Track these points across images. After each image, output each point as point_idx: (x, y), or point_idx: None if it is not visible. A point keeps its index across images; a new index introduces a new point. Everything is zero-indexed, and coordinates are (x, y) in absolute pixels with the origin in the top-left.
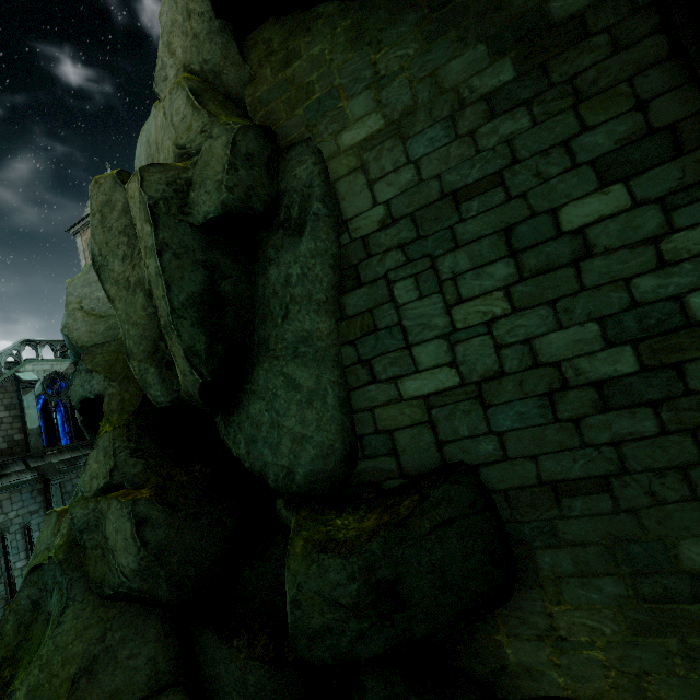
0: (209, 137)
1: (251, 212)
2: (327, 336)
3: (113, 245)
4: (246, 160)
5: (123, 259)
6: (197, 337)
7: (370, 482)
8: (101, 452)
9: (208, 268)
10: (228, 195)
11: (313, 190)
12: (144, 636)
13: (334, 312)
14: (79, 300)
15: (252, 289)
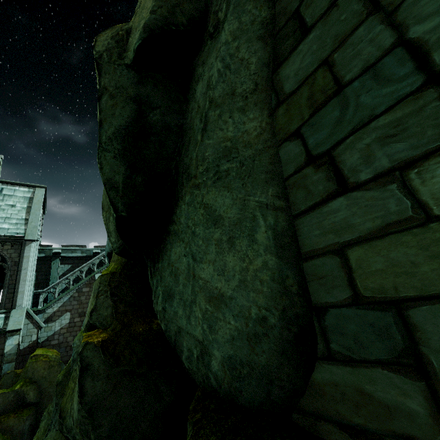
0: None
1: (173, 28)
2: (256, 138)
3: None
4: None
5: None
6: (117, 169)
7: (346, 423)
8: (93, 293)
9: (138, 102)
10: (150, 16)
11: None
12: None
13: (266, 100)
14: None
15: (181, 118)
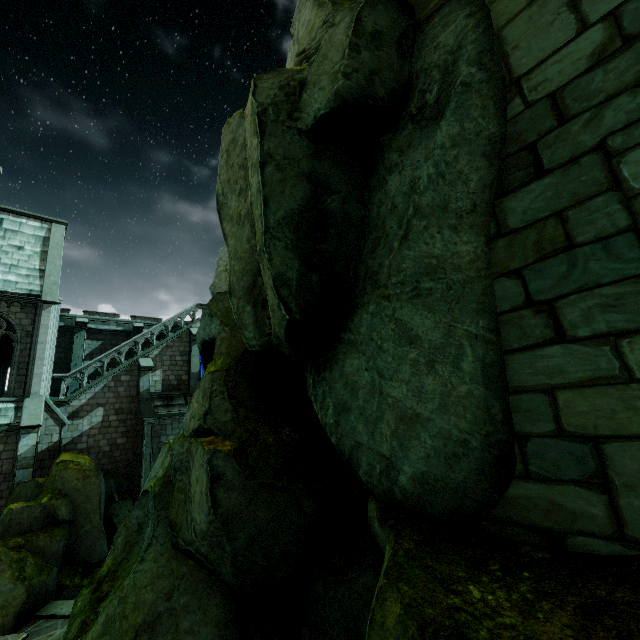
0: (330, 26)
1: (370, 102)
2: (469, 264)
3: (232, 181)
4: (371, 39)
5: (238, 194)
6: (289, 262)
7: (536, 526)
8: (201, 392)
9: (312, 181)
10: (343, 82)
11: (463, 52)
12: (206, 613)
13: (484, 226)
14: (226, 264)
15: (363, 208)
